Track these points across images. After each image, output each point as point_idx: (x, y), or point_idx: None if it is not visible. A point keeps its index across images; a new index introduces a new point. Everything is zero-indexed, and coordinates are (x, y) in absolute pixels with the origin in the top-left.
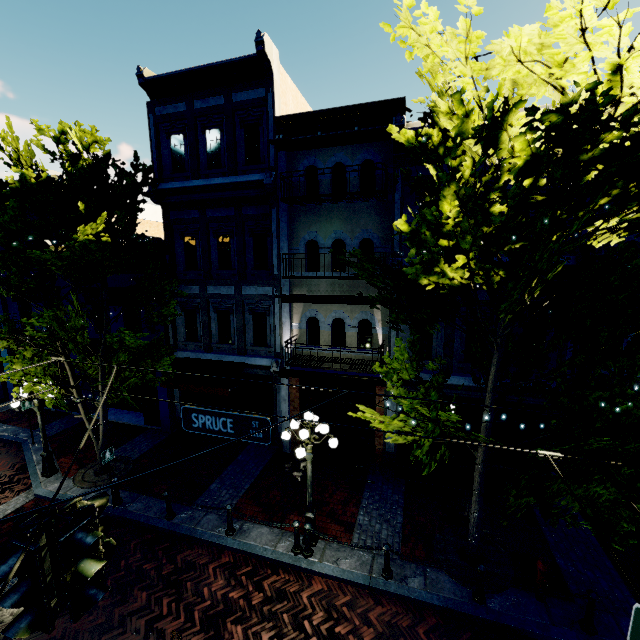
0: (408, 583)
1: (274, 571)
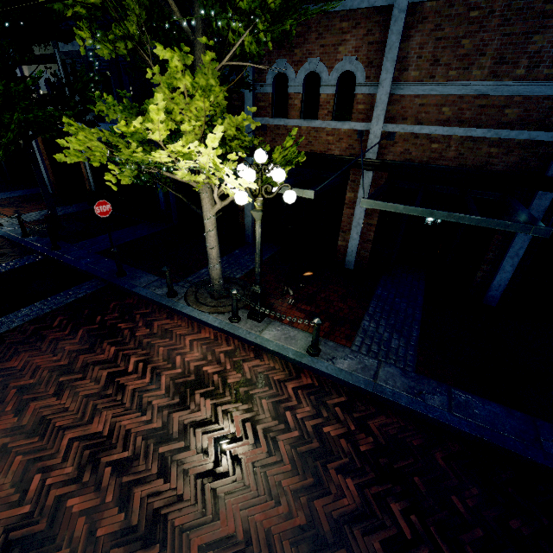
0: (3, 229)
1: None
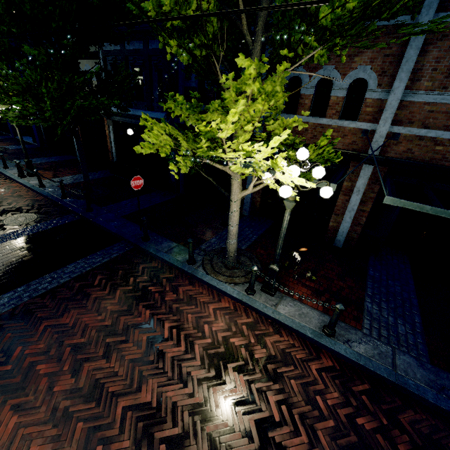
0: (45, 190)
1: (5, 179)
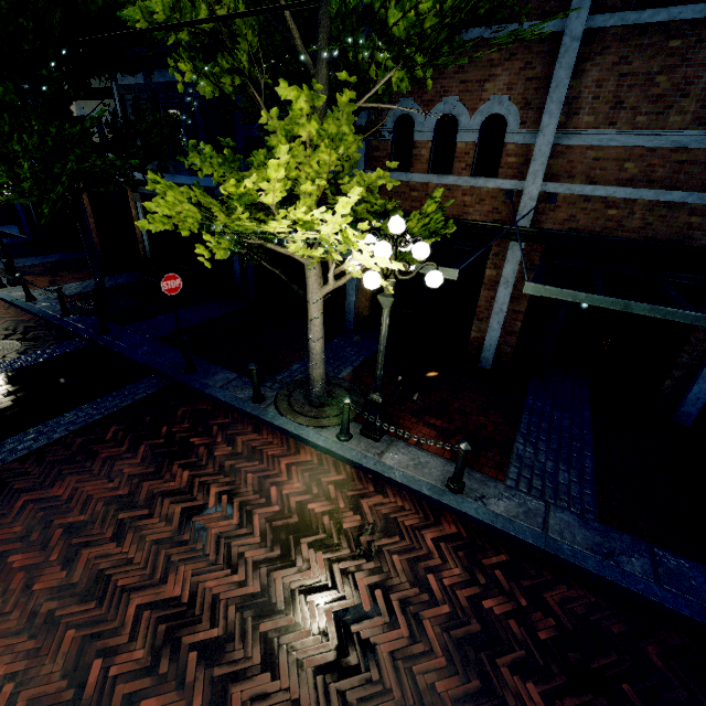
0: (36, 305)
1: None
